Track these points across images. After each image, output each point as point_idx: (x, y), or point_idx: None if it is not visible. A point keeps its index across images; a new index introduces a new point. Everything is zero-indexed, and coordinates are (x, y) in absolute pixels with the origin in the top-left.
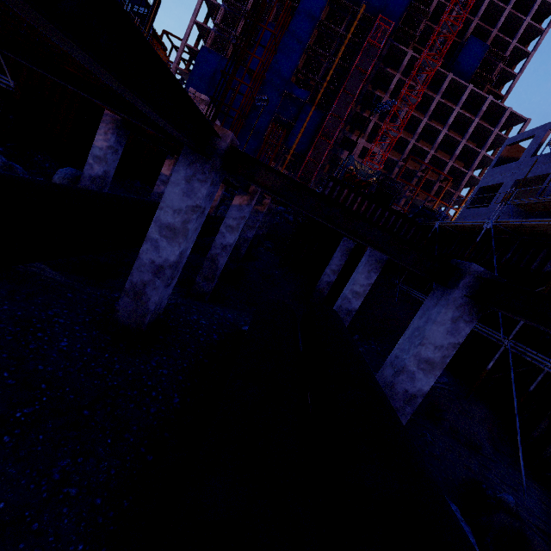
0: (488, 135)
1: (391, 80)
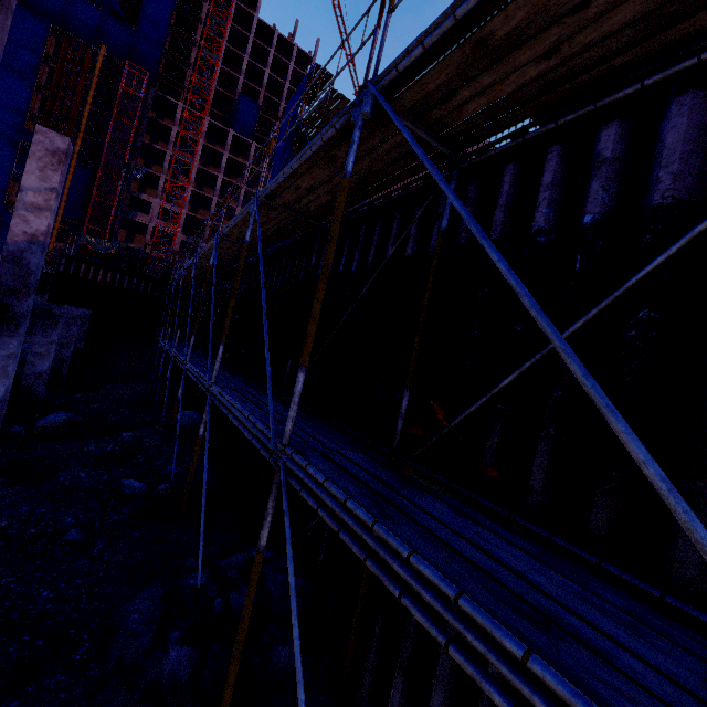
0: None
1: (171, 132)
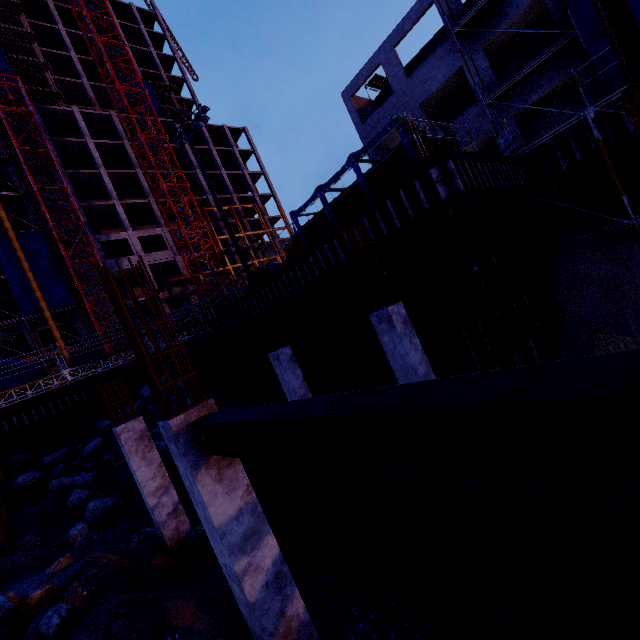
0: (230, 157)
1: (83, 152)
